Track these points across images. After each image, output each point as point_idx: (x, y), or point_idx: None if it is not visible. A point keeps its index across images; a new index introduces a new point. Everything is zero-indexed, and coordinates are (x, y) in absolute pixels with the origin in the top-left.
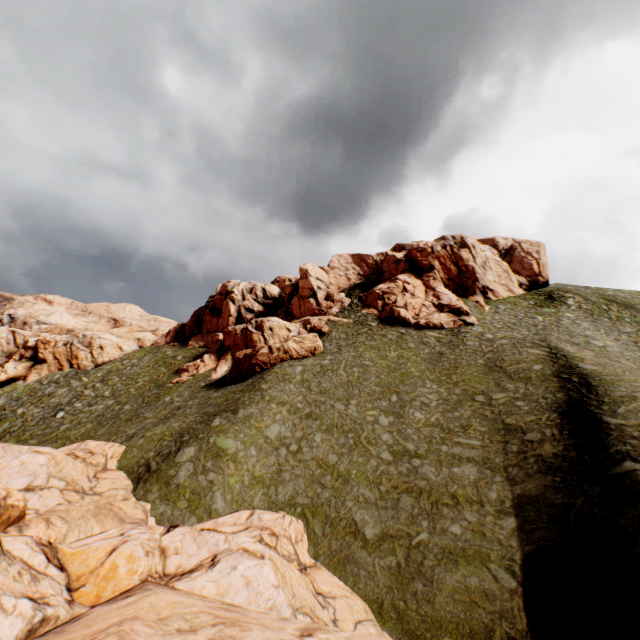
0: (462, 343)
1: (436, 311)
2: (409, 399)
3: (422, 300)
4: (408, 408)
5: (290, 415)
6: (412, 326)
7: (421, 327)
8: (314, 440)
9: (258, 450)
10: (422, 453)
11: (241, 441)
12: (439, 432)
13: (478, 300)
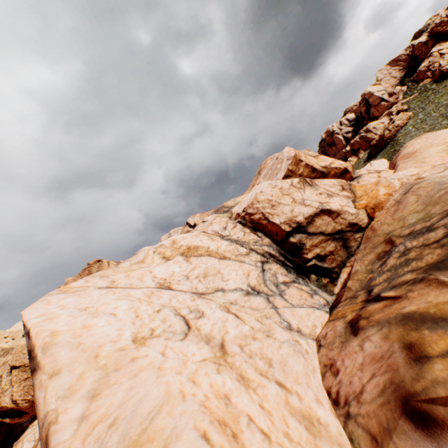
0: None
1: None
2: None
3: None
4: None
5: None
6: None
7: None
8: None
9: None
10: None
11: None
12: None
13: None
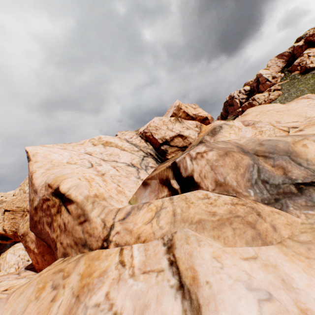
0: None
1: None
2: None
3: None
4: None
5: None
6: None
7: None
8: None
9: None
10: None
11: None
12: None
13: None
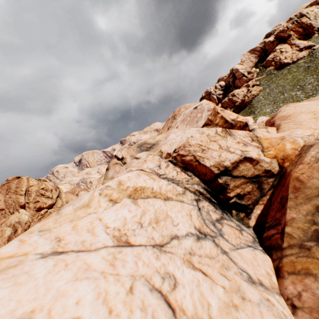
0: (315, 58)
1: (299, 52)
2: (303, 85)
3: (291, 52)
4: (304, 87)
5: (269, 106)
6: (291, 64)
7: (295, 62)
8: (280, 107)
9: (268, 114)
10: (314, 93)
11: (262, 115)
12: (318, 87)
13: (317, 36)
